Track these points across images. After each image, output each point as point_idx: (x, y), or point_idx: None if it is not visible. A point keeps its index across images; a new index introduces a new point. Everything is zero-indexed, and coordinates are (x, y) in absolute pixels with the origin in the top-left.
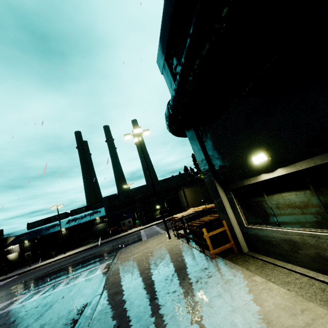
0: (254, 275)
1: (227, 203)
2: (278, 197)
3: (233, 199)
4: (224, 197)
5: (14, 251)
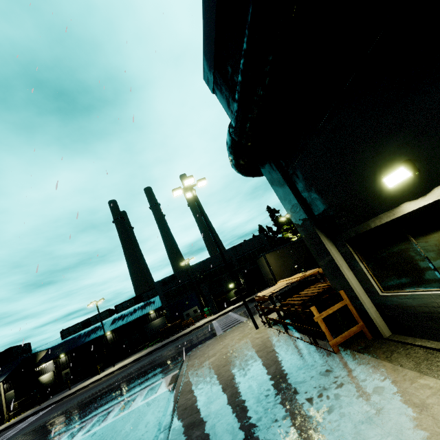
0: (423, 377)
1: (343, 262)
2: (439, 237)
3: (353, 255)
4: (336, 254)
5: (48, 371)
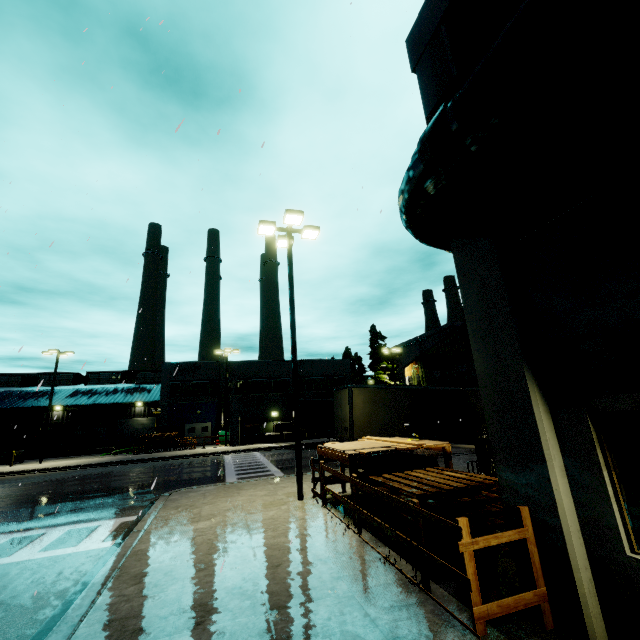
0: None
1: (557, 453)
2: None
3: (596, 448)
4: (549, 432)
5: None
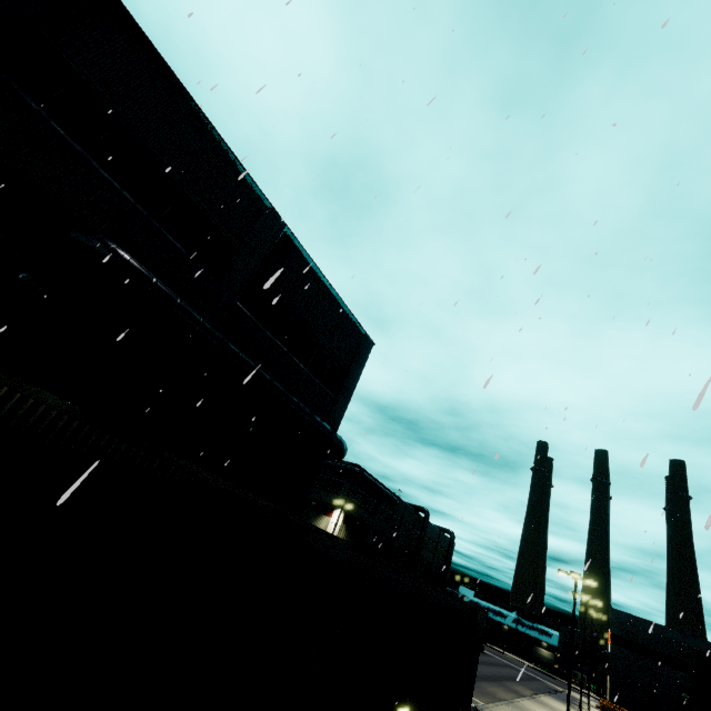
0: None
1: None
2: None
3: None
4: None
5: None
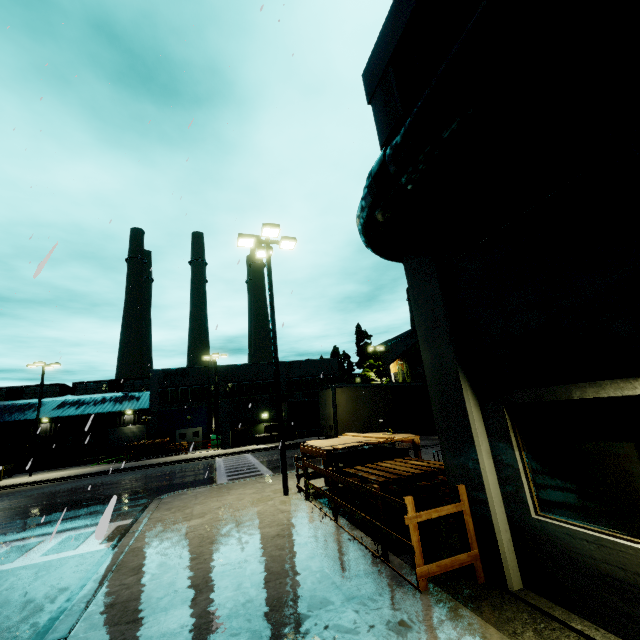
0: None
1: (484, 439)
2: None
3: (510, 433)
4: (478, 422)
5: None
